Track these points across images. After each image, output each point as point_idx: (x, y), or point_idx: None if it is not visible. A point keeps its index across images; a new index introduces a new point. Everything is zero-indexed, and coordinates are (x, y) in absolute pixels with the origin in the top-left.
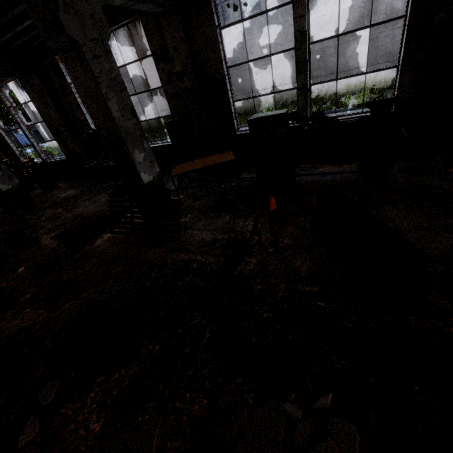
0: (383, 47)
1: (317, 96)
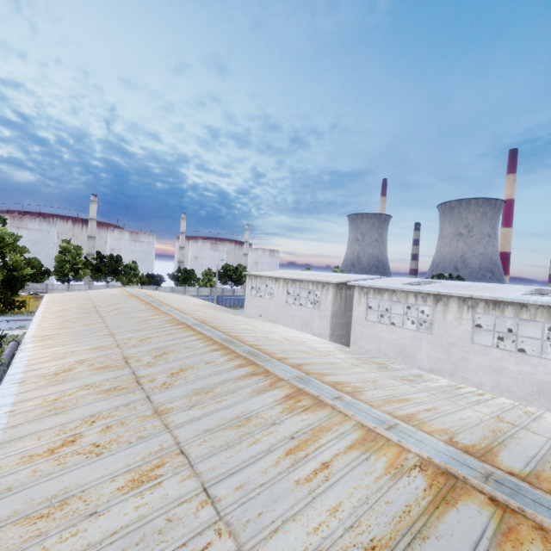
0: None
1: None
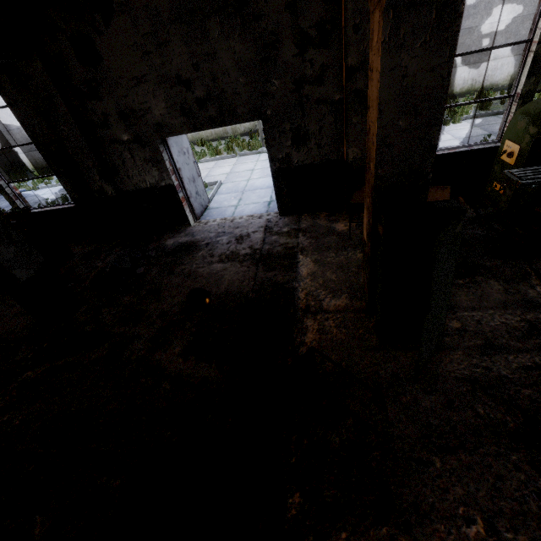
0: None
1: None
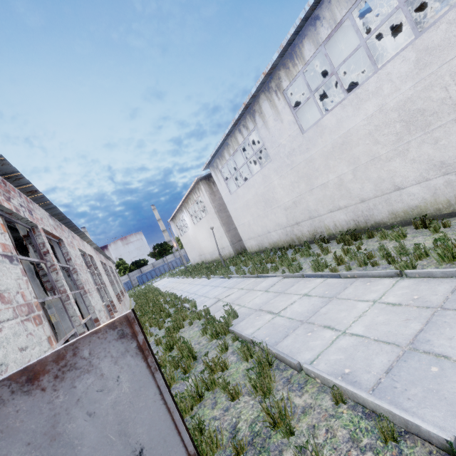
0: (424, 158)
1: (346, 232)
